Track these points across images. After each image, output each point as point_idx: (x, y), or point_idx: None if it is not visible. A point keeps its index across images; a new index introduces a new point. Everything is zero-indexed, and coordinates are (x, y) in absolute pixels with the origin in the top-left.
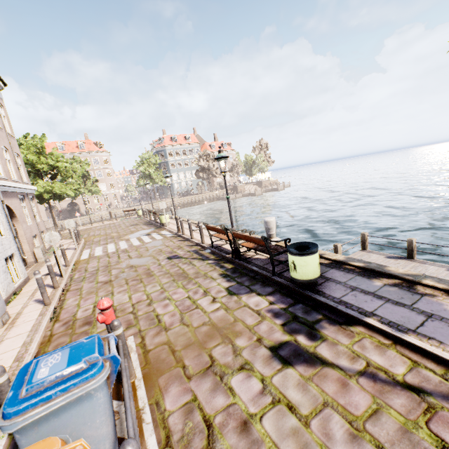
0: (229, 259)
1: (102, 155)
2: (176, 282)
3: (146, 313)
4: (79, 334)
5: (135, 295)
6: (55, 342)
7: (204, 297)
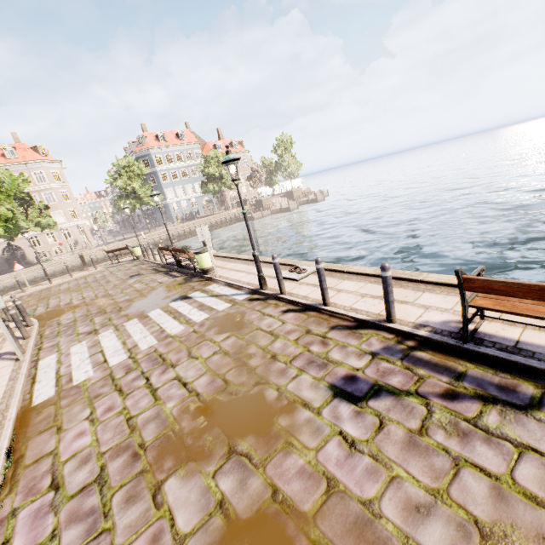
0: None
1: (50, 167)
2: None
3: None
4: None
5: None
6: None
7: None
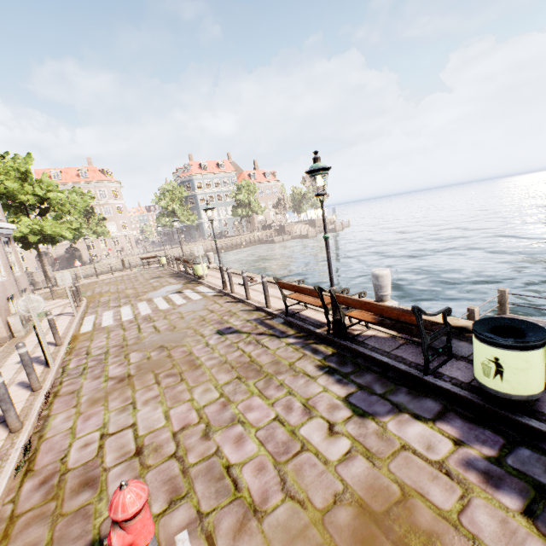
0: (323, 337)
1: (111, 186)
2: (244, 382)
3: (203, 459)
4: (70, 519)
5: (176, 411)
6: (18, 540)
7: (309, 421)
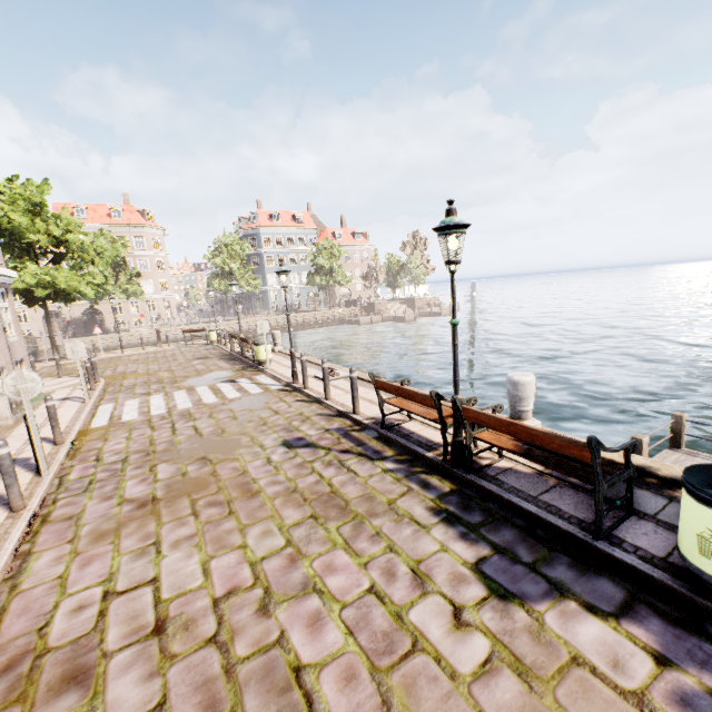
0: (435, 465)
1: (152, 233)
2: (322, 524)
3: (259, 650)
4: None
5: (220, 563)
6: None
7: (423, 600)
